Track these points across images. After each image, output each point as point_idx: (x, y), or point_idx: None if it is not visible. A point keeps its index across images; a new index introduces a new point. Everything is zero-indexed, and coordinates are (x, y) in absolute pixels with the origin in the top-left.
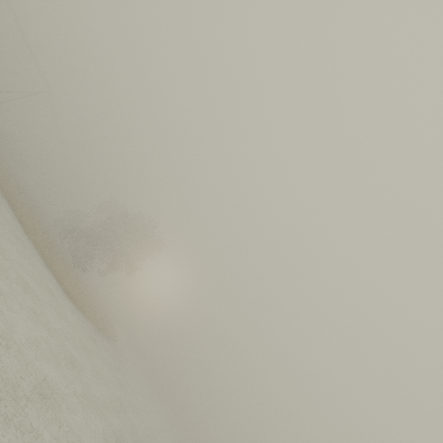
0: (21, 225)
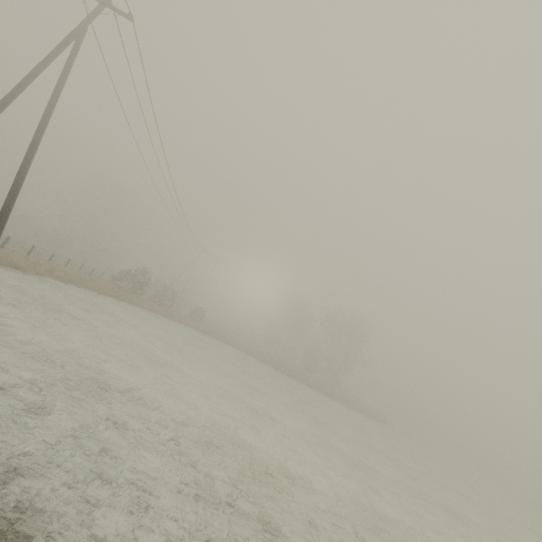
0: (332, 399)
